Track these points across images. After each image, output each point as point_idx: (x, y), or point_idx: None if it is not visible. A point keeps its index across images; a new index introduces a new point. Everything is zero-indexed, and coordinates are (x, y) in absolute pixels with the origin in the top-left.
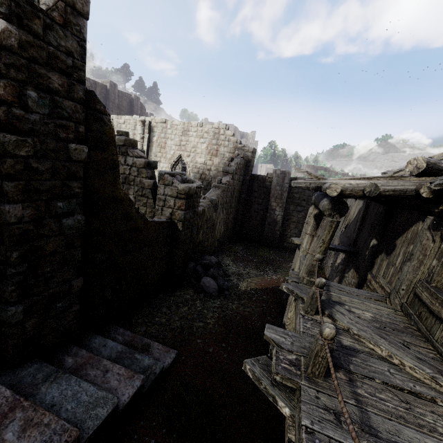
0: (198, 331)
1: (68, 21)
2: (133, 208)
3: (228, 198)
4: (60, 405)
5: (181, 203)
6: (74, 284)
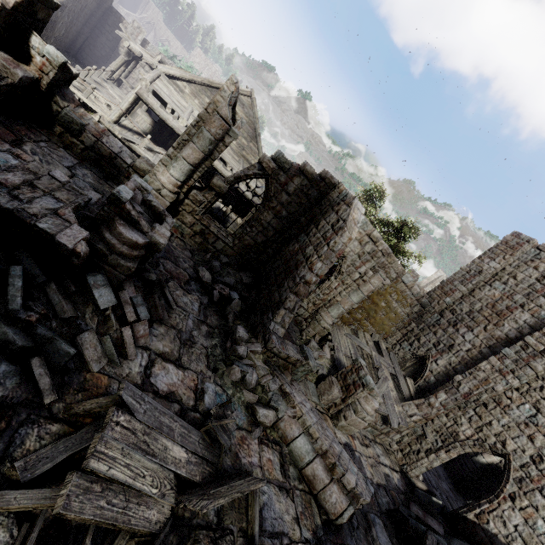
0: None
1: None
2: None
3: (78, 9)
4: None
5: None
6: None
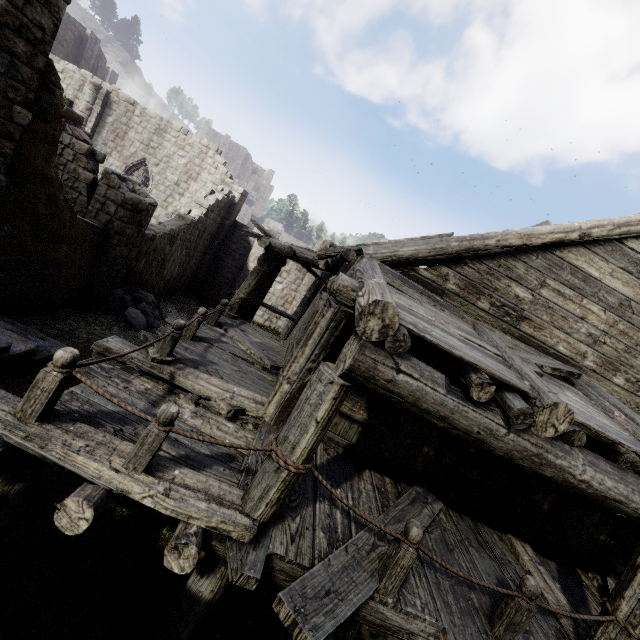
0: None
1: (50, 2)
2: (63, 195)
3: (194, 237)
4: None
5: (124, 214)
6: None
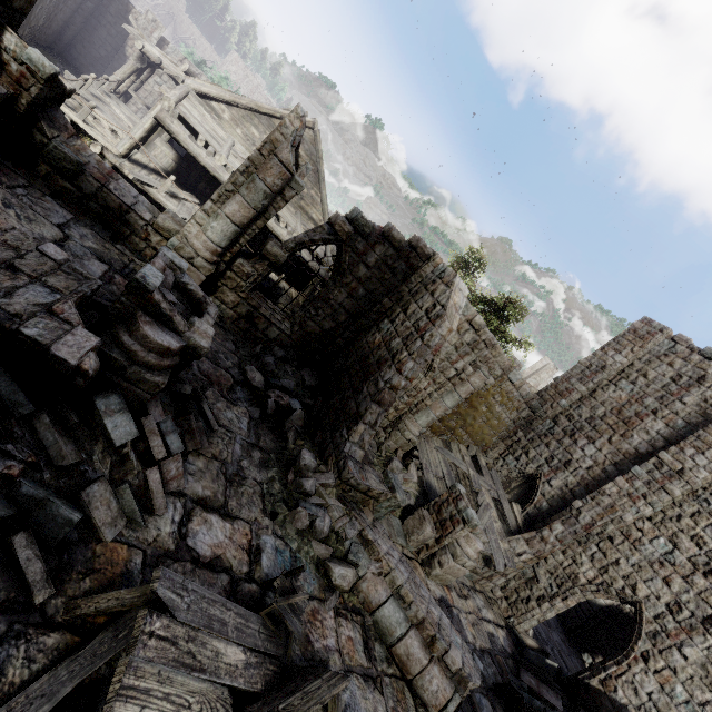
0: None
1: None
2: None
3: None
4: None
5: None
6: None
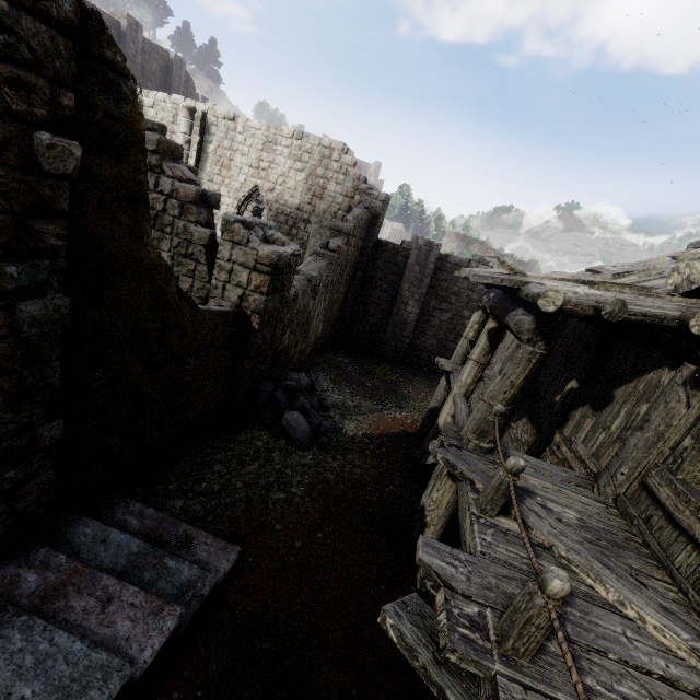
0: (276, 509)
1: None
2: (173, 285)
3: (336, 276)
4: (7, 690)
5: (260, 281)
6: (43, 433)
